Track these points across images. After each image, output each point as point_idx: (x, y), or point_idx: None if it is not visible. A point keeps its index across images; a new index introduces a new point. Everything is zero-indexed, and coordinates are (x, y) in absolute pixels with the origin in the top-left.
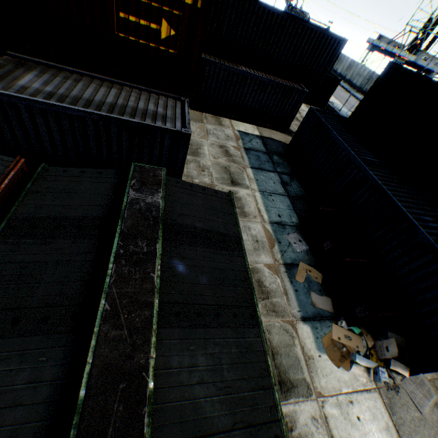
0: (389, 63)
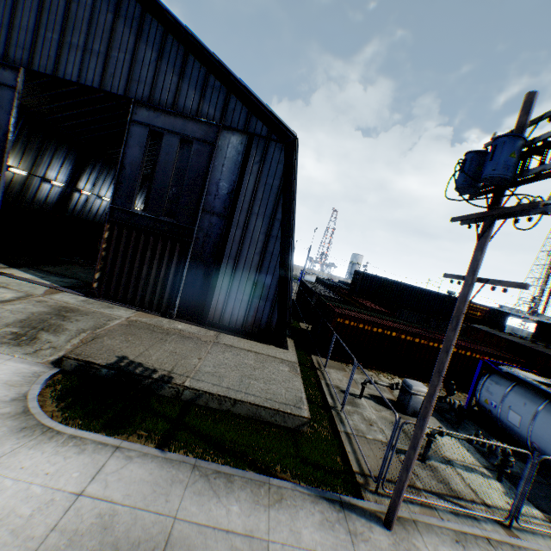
0: (536, 320)
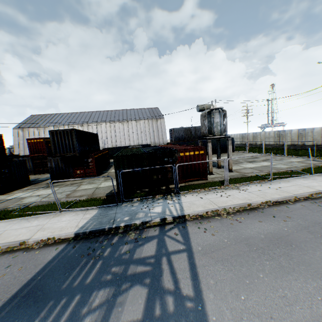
0: (2, 135)
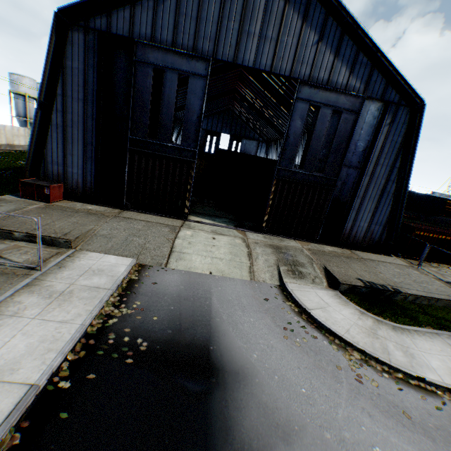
0: None
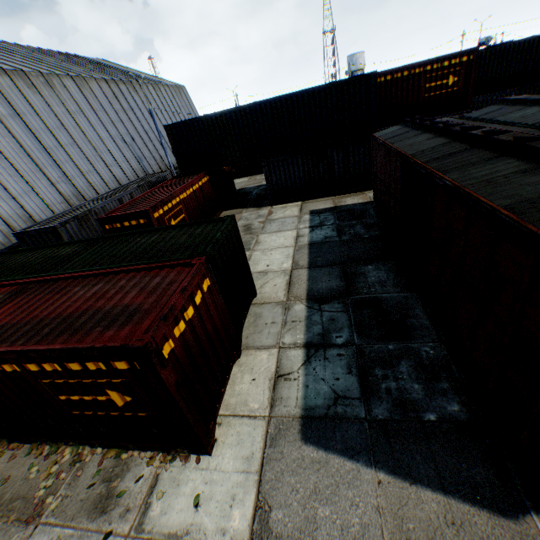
0: None
